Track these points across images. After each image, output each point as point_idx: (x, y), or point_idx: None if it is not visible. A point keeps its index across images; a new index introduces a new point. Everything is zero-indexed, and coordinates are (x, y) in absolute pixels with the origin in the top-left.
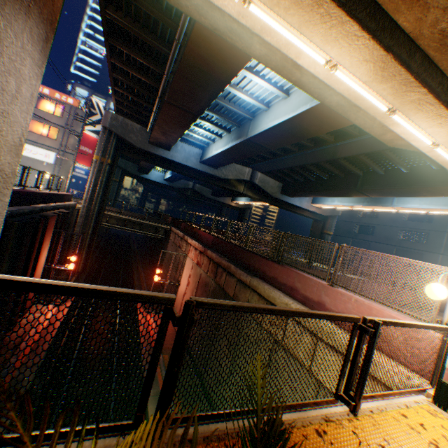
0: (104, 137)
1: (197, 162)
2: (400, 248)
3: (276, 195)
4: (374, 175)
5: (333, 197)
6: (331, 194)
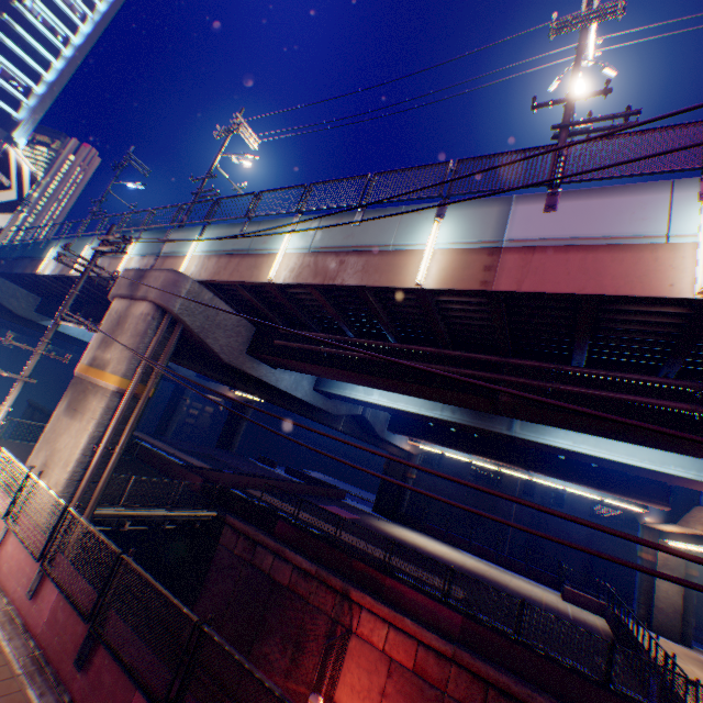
0: (154, 331)
1: (309, 387)
2: (473, 490)
3: (382, 433)
4: (550, 455)
5: (472, 455)
6: (477, 455)
